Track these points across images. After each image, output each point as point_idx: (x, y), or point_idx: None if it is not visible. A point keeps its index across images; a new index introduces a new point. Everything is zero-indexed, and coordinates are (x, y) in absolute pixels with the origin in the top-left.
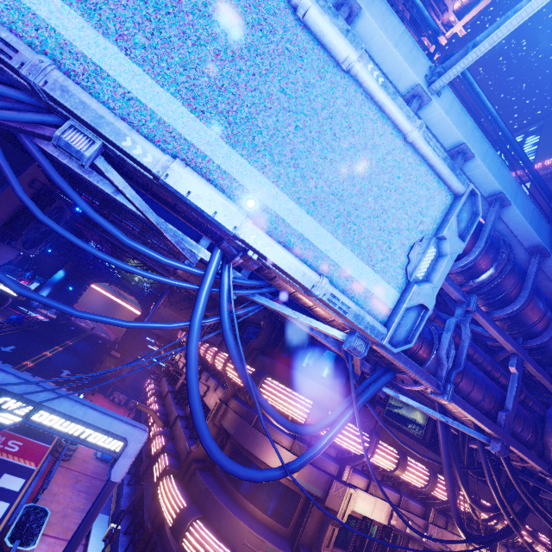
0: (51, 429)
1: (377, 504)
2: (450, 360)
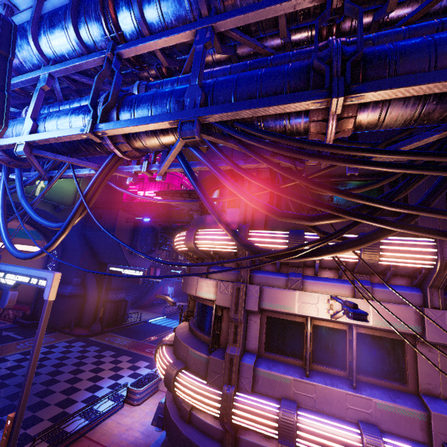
0: (24, 282)
1: (300, 298)
2: (99, 105)
